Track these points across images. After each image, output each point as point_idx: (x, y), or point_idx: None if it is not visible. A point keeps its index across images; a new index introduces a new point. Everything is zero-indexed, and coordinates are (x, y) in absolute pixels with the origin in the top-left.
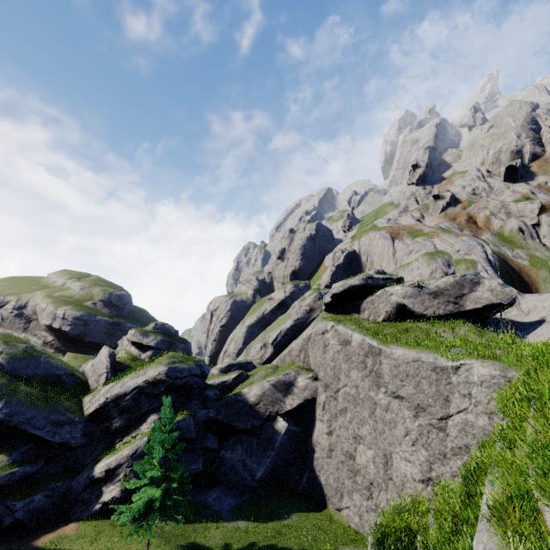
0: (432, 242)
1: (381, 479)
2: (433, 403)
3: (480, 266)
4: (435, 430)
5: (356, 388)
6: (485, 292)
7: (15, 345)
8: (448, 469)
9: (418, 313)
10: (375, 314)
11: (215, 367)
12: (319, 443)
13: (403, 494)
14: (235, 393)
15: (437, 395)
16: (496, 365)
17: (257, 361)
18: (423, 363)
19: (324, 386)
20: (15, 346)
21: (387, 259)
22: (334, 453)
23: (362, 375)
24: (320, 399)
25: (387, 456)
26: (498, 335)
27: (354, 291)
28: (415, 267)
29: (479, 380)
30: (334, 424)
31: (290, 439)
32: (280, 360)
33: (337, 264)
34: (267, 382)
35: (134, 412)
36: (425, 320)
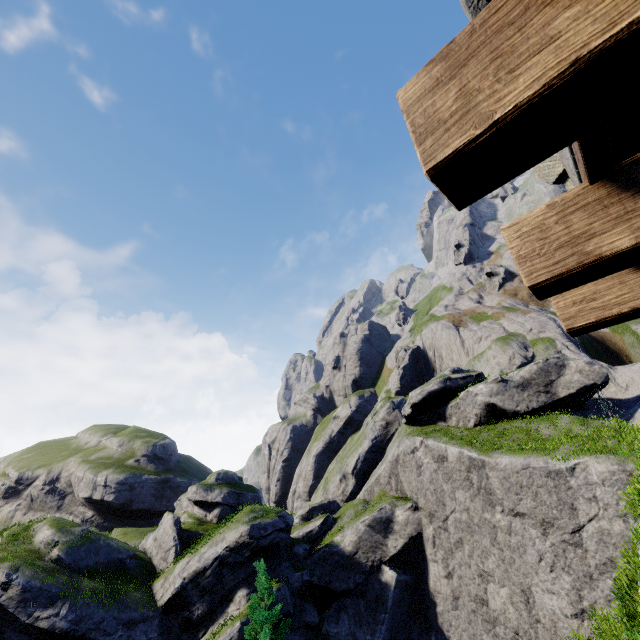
0: (500, 325)
1: (526, 624)
2: (559, 514)
3: (559, 343)
4: (571, 548)
5: (466, 511)
6: (574, 374)
7: (71, 530)
8: (599, 594)
9: (511, 410)
10: (464, 419)
11: (294, 515)
12: (438, 591)
13: (558, 638)
14: (325, 544)
15: (561, 504)
16: (611, 459)
17: (339, 498)
18: (534, 470)
19: (428, 516)
20: (71, 532)
21: (456, 351)
22: (461, 601)
23: (469, 494)
24: (428, 533)
25: (525, 592)
26: (603, 422)
27: (434, 397)
28: (490, 356)
29: (599, 479)
30: (452, 562)
31: (403, 593)
32: (367, 492)
33: (403, 365)
34: (362, 523)
35: (217, 591)
36: (520, 417)
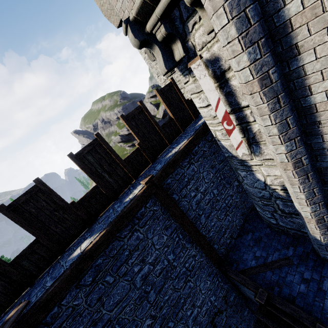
0: None
1: None
2: None
3: None
4: None
5: None
6: None
7: None
8: None
9: None
10: None
11: None
12: None
13: None
14: None
15: None
16: None
17: None
18: None
19: None
20: None
21: None
22: None
23: None
24: None
25: None
26: None
27: None
28: None
29: None
30: None
31: None
32: None
33: None
34: None
35: None
36: None
